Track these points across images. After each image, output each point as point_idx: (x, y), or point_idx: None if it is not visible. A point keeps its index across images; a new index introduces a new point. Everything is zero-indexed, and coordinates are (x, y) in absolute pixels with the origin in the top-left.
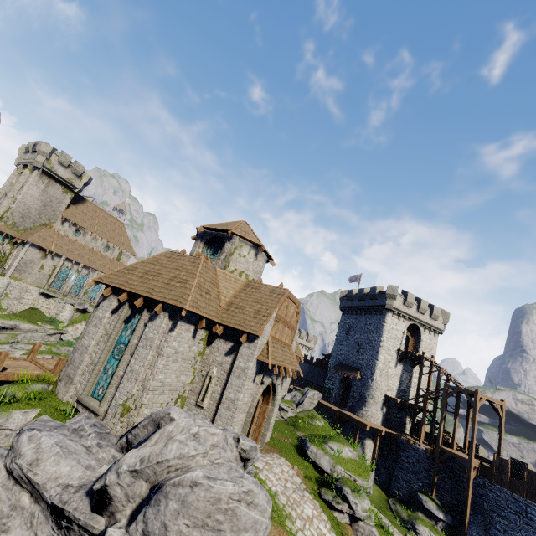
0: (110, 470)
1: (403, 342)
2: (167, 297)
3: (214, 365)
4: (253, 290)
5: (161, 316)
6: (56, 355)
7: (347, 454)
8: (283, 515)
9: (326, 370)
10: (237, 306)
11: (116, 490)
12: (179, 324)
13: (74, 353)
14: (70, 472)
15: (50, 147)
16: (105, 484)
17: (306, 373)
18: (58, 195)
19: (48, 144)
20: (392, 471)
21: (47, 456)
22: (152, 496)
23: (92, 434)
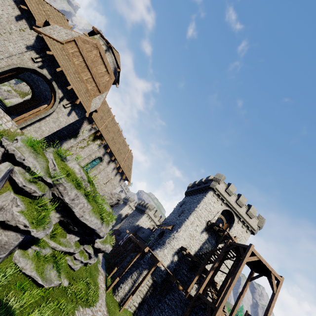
0: None
1: (215, 217)
2: None
3: None
4: None
5: None
6: None
7: (74, 168)
8: None
9: None
10: None
11: None
12: None
13: None
14: None
15: None
16: None
17: (146, 236)
18: None
19: None
20: (152, 309)
21: None
22: None
23: None
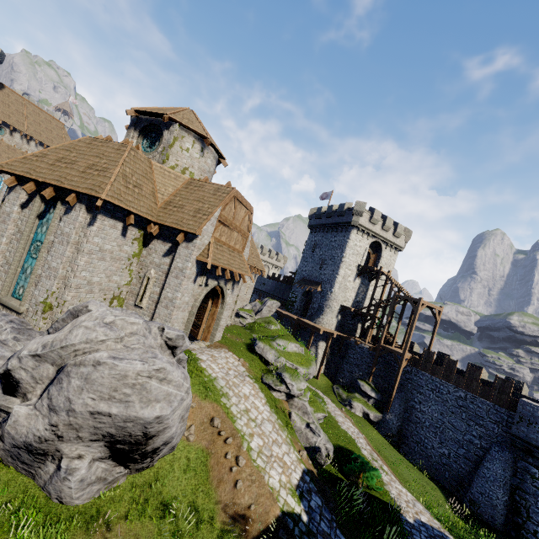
0: (12, 356)
1: (364, 258)
2: (81, 186)
3: (152, 267)
4: (196, 188)
5: (76, 209)
6: None
7: (292, 349)
8: (220, 394)
9: (291, 286)
10: (176, 205)
11: (21, 373)
12: (100, 218)
13: None
14: None
15: None
16: (8, 369)
17: (273, 289)
18: None
19: None
20: (339, 365)
21: None
22: (56, 376)
23: (7, 329)
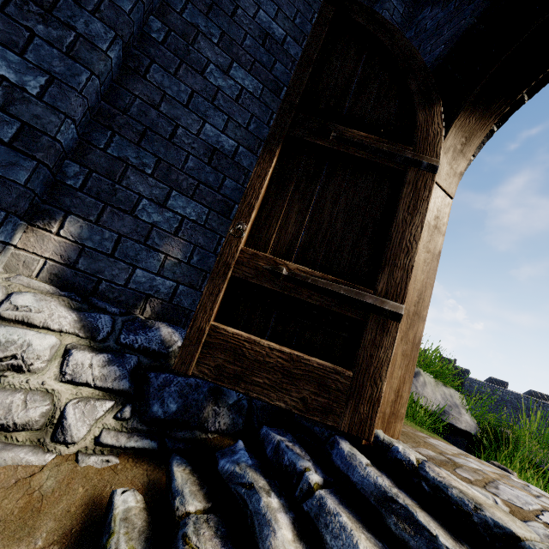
0: None
1: None
2: None
3: None
4: None
5: None
6: None
7: None
8: None
9: None
10: None
11: None
12: None
13: None
14: None
15: None
16: None
17: None
18: None
19: None
20: None
21: None
22: None
23: None
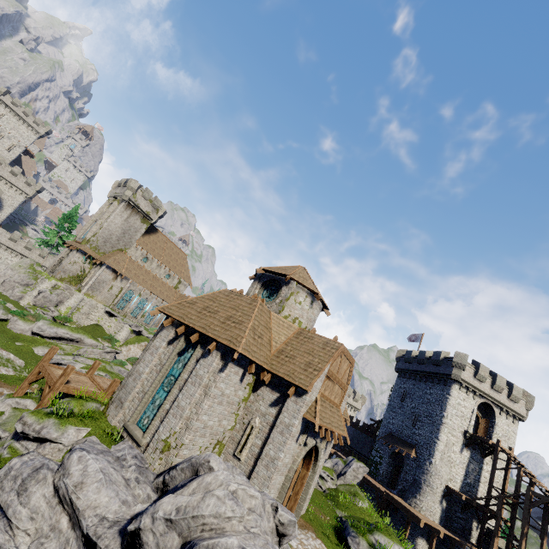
0: (146, 512)
1: (471, 422)
2: (222, 336)
3: (257, 414)
4: (305, 339)
5: (213, 355)
6: (109, 373)
7: None
8: None
9: (373, 439)
10: (287, 355)
11: (149, 537)
12: (229, 366)
13: (129, 377)
14: (108, 504)
15: (138, 184)
16: (140, 527)
17: (350, 438)
18: (136, 225)
19: (136, 181)
20: None
21: (91, 480)
22: None
23: (133, 466)
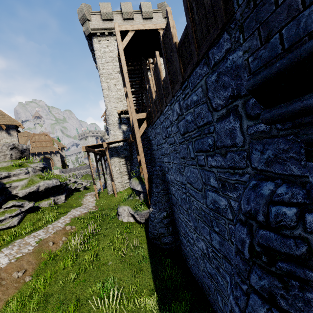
0: None
1: None
2: None
3: None
4: None
5: None
6: None
7: None
8: None
9: None
10: None
11: None
12: None
13: None
14: None
15: None
16: None
17: None
18: None
19: None
20: None
21: None
22: None
23: None
